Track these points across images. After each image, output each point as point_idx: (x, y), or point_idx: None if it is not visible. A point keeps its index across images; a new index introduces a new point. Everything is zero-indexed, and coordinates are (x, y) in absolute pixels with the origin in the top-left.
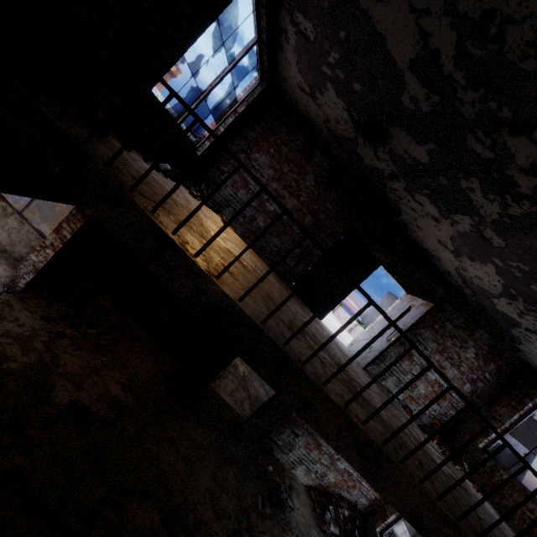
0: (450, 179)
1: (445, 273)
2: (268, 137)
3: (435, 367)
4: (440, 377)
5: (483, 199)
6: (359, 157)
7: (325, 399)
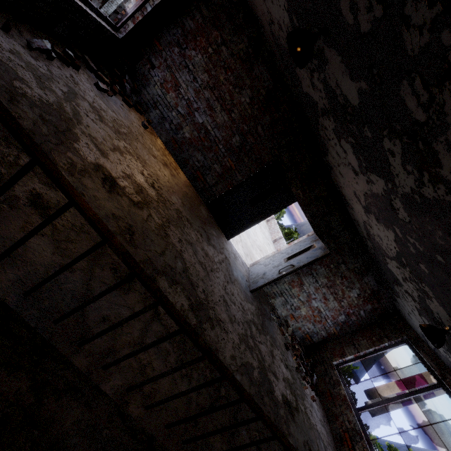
0: (374, 133)
1: (355, 222)
2: (209, 31)
3: (228, 382)
4: (321, 305)
5: (401, 167)
6: (298, 79)
7: (94, 388)
